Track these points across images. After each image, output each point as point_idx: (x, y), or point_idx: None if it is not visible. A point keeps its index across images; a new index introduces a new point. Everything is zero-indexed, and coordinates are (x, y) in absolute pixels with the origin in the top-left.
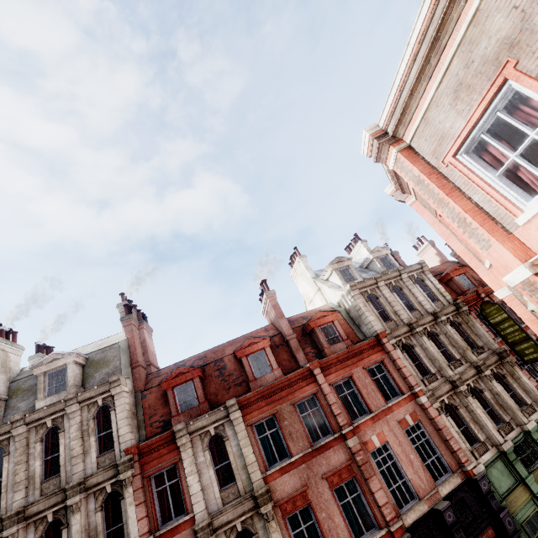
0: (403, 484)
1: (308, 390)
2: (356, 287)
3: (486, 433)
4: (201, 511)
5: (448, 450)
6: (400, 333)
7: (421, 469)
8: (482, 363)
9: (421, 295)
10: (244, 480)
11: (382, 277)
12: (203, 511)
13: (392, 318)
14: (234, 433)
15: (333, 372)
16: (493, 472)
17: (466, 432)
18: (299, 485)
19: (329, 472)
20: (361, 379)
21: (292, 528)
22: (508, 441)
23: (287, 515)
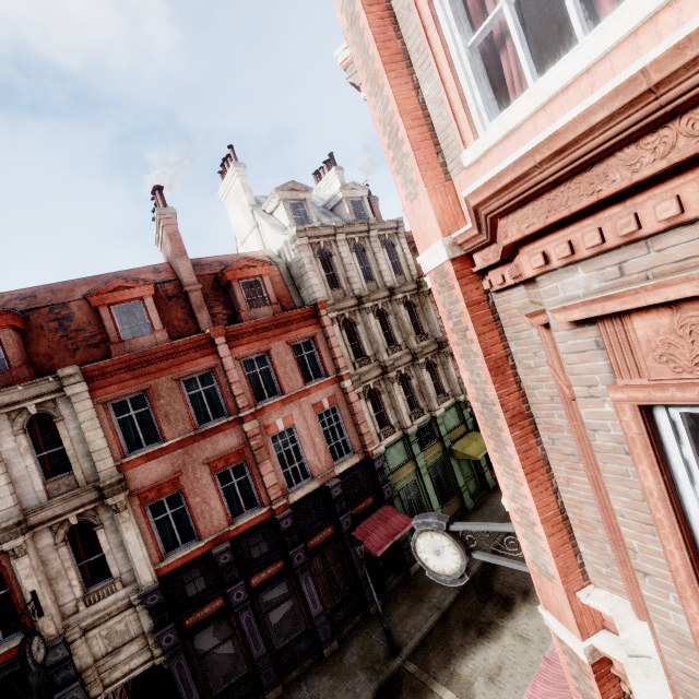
0: (301, 465)
1: (204, 363)
2: (306, 233)
3: (399, 418)
4: (7, 509)
5: (357, 434)
6: (345, 306)
7: (323, 451)
8: (420, 351)
9: (385, 263)
10: (86, 469)
11: (345, 229)
12: (10, 508)
13: (342, 285)
14: (75, 412)
15: (244, 344)
16: (392, 451)
17: (381, 416)
18: (170, 472)
19: (213, 457)
20: (280, 356)
21: (154, 515)
22: (415, 426)
23: (148, 504)
